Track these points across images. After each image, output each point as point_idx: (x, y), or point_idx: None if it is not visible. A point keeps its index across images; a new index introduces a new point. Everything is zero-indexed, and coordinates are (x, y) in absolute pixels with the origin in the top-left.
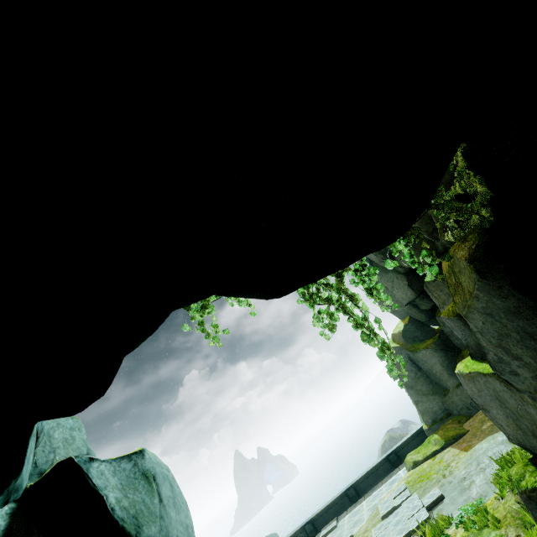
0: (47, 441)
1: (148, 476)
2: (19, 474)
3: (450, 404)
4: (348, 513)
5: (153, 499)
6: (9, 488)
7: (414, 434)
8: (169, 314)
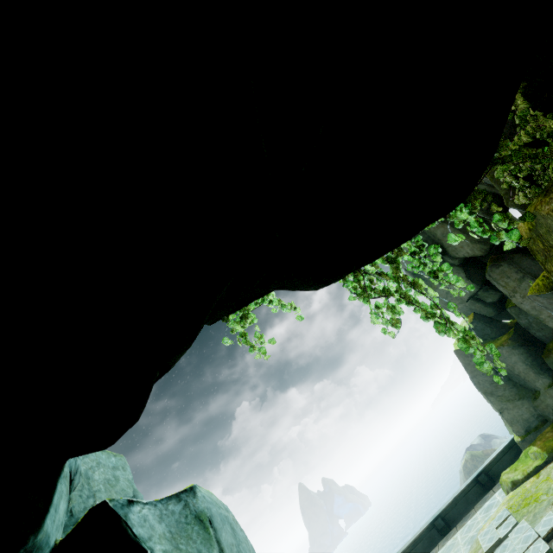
0: (85, 484)
1: (203, 519)
2: (40, 527)
3: (543, 408)
4: (440, 549)
5: (211, 550)
6: (27, 547)
7: (504, 448)
8: (204, 321)
